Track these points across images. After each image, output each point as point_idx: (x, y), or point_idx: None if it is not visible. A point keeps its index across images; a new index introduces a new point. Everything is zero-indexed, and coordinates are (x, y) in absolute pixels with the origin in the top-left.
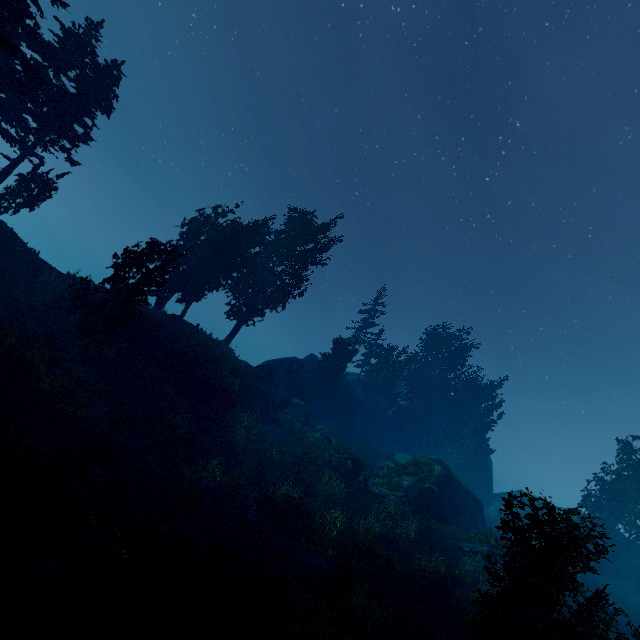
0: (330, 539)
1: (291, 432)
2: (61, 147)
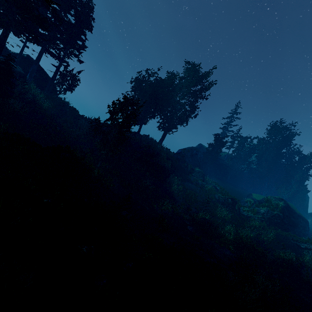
0: (228, 240)
1: (197, 185)
2: (74, 55)
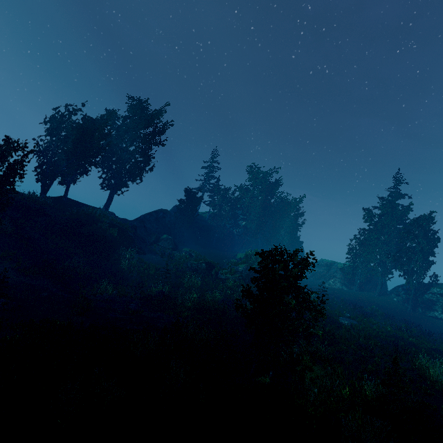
0: (188, 308)
1: (163, 256)
2: None
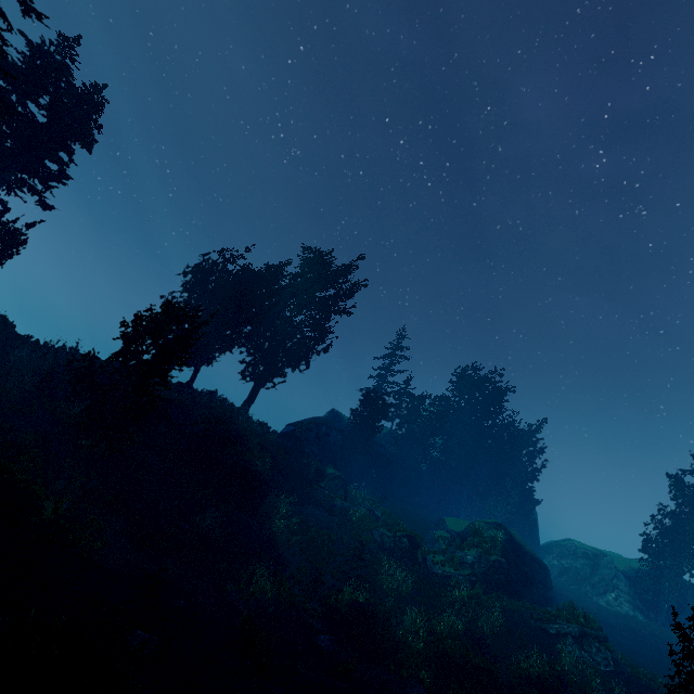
0: (416, 653)
1: (332, 511)
2: (31, 189)
